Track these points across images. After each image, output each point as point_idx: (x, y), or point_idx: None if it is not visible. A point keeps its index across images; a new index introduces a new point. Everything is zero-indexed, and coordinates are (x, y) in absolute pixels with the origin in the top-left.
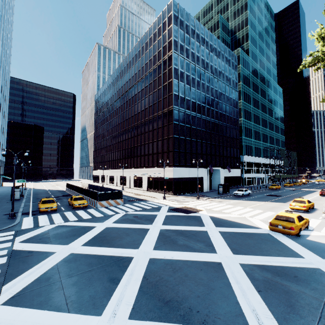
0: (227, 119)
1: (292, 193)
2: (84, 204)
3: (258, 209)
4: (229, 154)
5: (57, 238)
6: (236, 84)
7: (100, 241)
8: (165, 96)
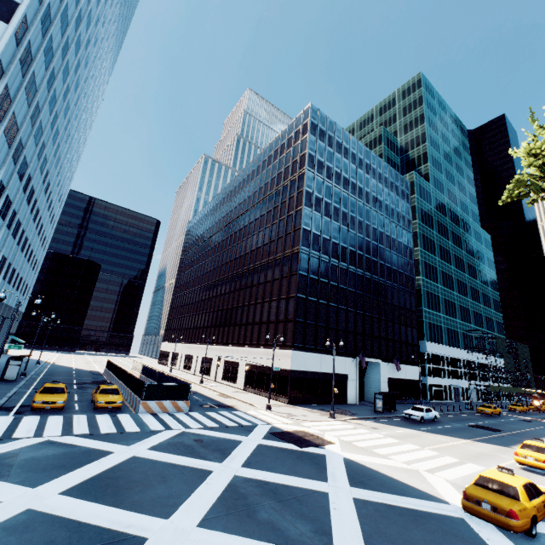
0: (393, 275)
1: (524, 427)
2: (114, 403)
3: (448, 456)
4: (397, 336)
5: (26, 469)
6: (409, 221)
7: (102, 487)
8: (290, 230)
